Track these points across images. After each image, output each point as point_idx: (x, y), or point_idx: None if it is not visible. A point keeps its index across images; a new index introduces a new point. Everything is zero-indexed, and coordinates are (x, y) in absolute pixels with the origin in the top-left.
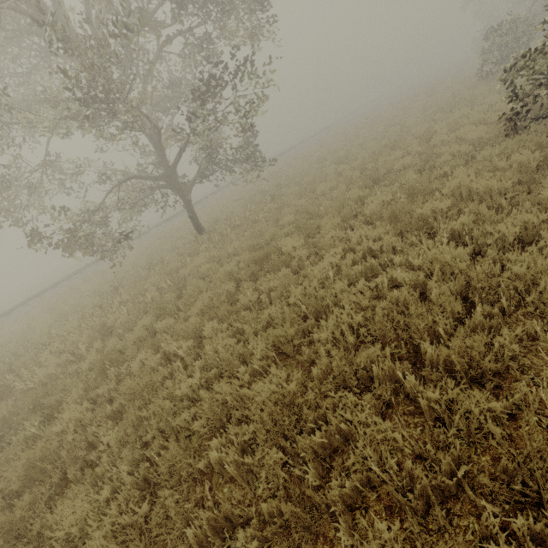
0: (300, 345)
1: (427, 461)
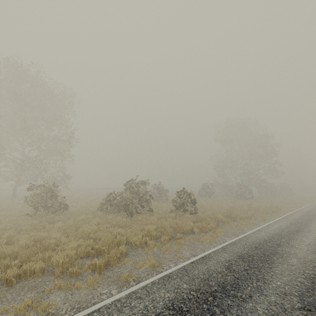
0: None
1: None
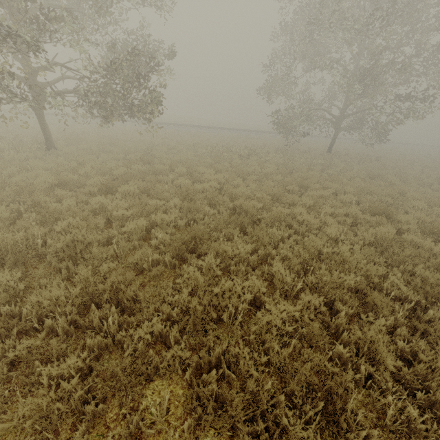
0: None
1: None
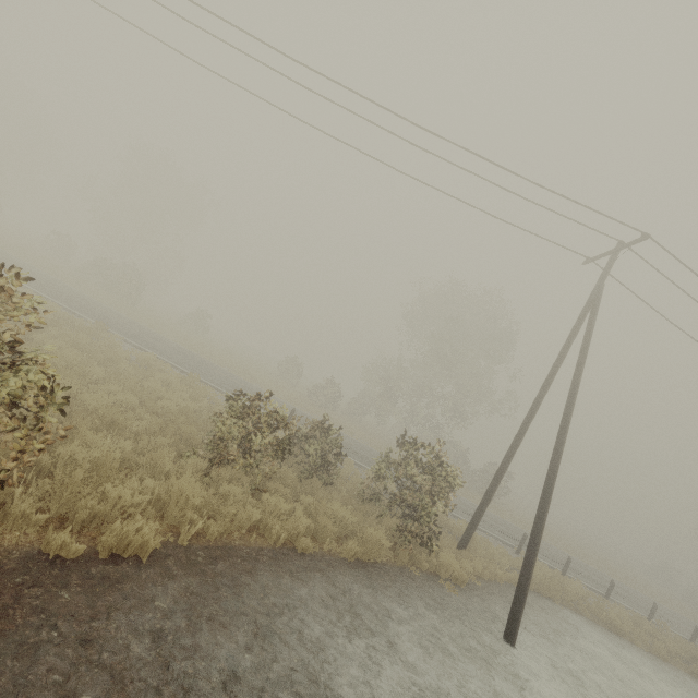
0: None
1: None
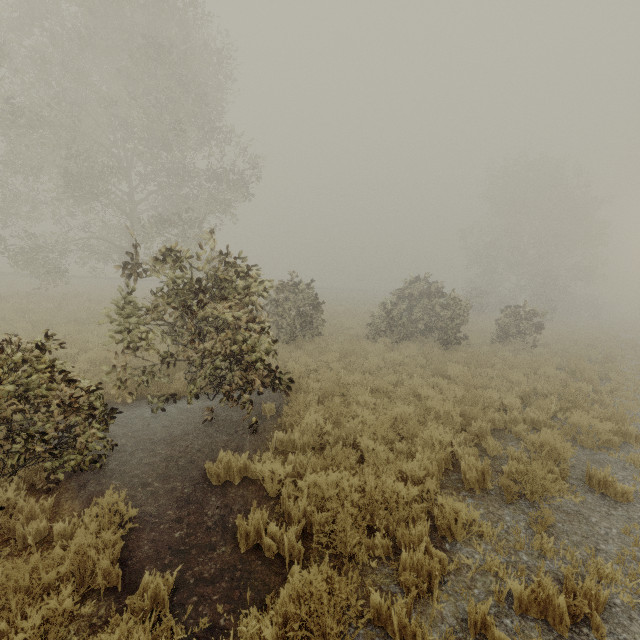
0: None
1: None
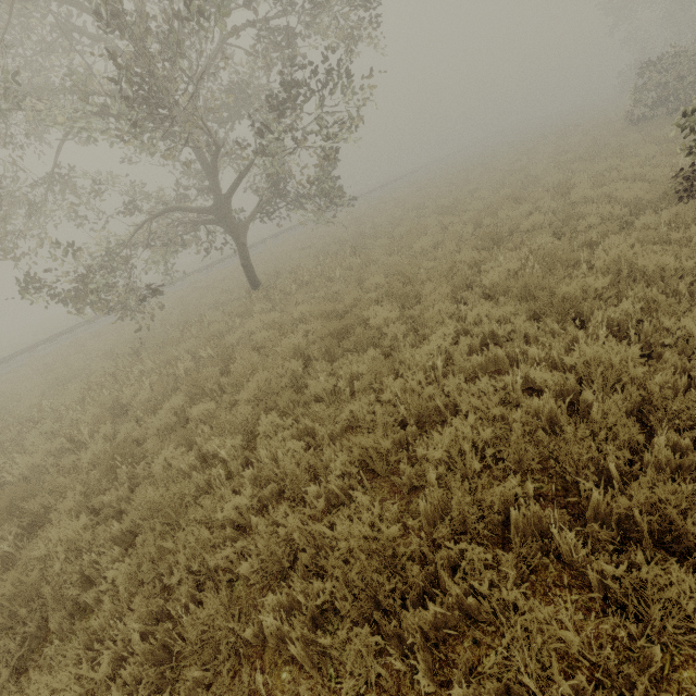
0: (394, 460)
1: (599, 670)
